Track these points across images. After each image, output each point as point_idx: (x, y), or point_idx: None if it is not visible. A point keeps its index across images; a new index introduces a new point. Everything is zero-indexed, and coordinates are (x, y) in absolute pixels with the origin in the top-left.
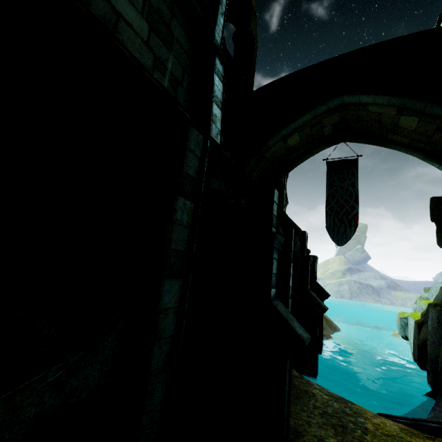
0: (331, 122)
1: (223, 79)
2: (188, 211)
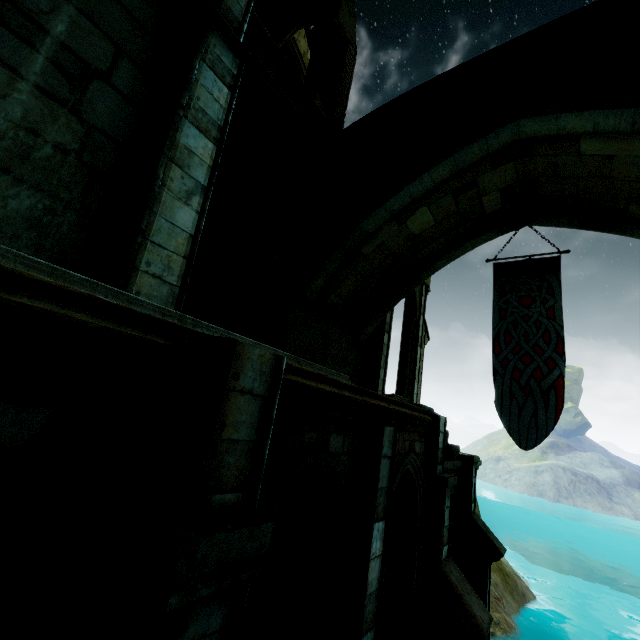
0: (497, 184)
1: (234, 82)
2: None
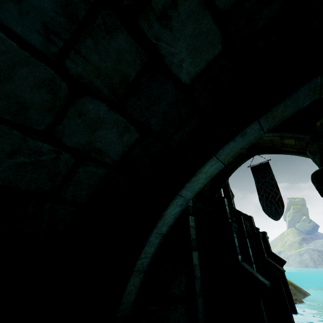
0: None
1: None
2: (193, 221)
